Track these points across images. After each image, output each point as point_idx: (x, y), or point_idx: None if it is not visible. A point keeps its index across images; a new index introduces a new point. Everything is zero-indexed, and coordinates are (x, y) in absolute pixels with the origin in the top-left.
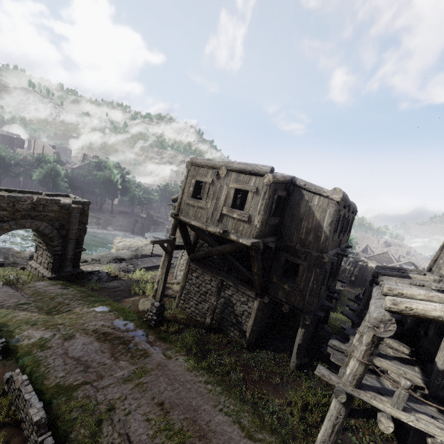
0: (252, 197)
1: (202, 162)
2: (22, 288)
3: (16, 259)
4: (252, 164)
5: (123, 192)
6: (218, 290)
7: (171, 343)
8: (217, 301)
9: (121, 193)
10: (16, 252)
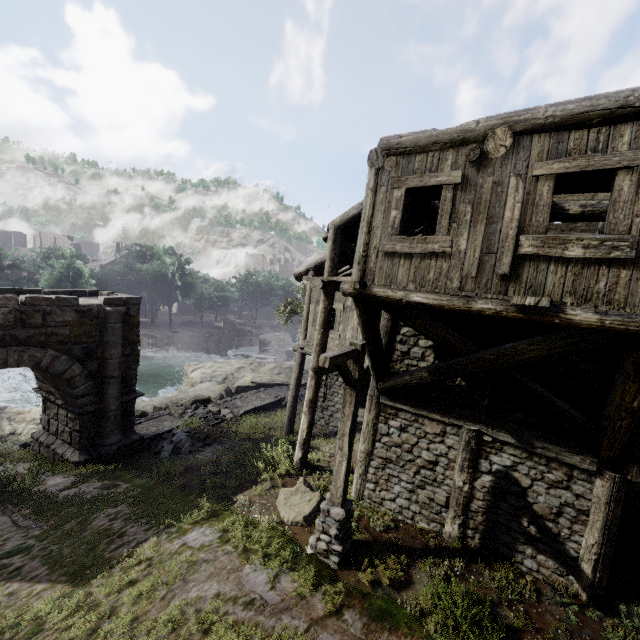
0: (636, 184)
1: (419, 138)
2: (16, 502)
3: (17, 425)
4: (610, 92)
5: (184, 292)
6: (470, 456)
7: (410, 628)
8: (471, 482)
9: (182, 294)
10: (15, 412)
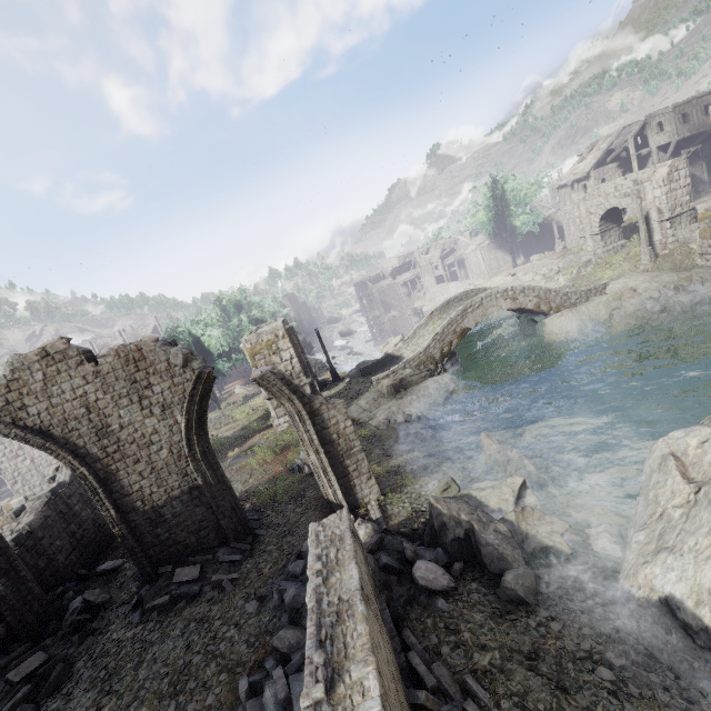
0: None
1: (681, 104)
2: None
3: None
4: (705, 92)
5: None
6: None
7: None
8: None
9: None
10: None
